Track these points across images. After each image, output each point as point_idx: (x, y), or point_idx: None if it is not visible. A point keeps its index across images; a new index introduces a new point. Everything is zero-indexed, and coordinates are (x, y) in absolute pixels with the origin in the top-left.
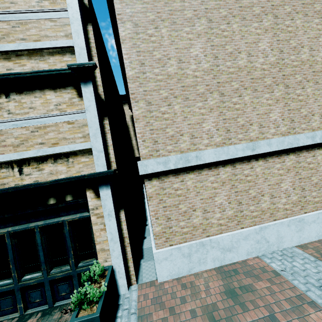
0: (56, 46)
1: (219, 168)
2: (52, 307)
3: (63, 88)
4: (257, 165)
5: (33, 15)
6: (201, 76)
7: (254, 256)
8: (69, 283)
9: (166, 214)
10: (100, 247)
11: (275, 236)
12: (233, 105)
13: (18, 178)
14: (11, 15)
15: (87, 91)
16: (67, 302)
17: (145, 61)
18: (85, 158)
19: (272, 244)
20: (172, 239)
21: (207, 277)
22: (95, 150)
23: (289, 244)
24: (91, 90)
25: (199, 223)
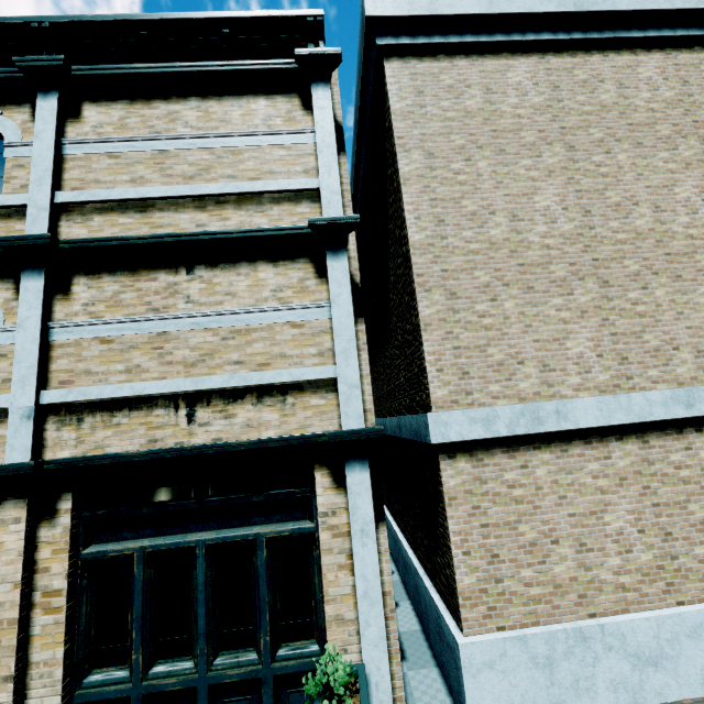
0: (287, 188)
1: (610, 443)
2: None
3: (290, 261)
4: (700, 442)
5: (255, 139)
6: (558, 246)
7: None
8: (251, 698)
9: (489, 543)
10: (335, 611)
11: None
12: (630, 305)
13: (184, 430)
14: (219, 140)
15: (338, 267)
16: None
17: (445, 216)
18: (319, 398)
19: None
20: (502, 613)
21: None
22: (344, 383)
23: None
24: (344, 265)
25: (570, 577)
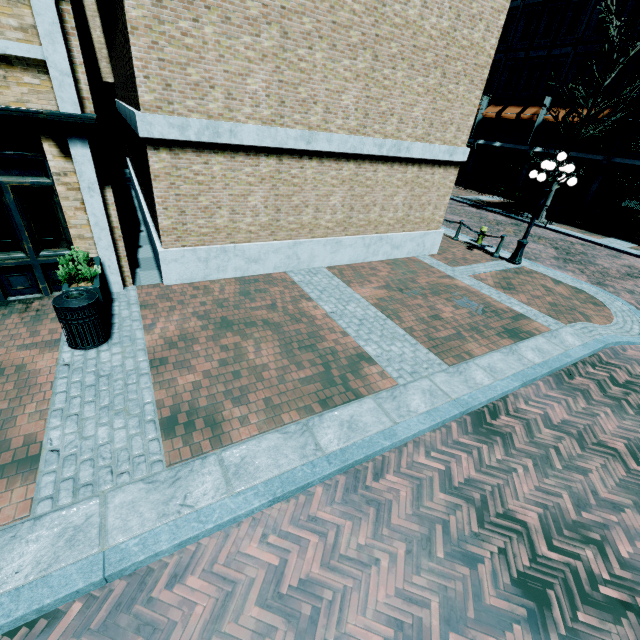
0: None
1: (261, 158)
2: (5, 301)
3: None
4: (309, 166)
5: None
6: None
7: (281, 271)
8: (27, 275)
9: (180, 205)
10: (77, 233)
11: (308, 254)
12: (297, 61)
13: None
14: None
15: None
16: (29, 298)
17: None
18: (32, 77)
19: (303, 262)
20: (186, 239)
21: (224, 284)
22: (55, 69)
23: (320, 264)
24: None
25: (224, 226)
